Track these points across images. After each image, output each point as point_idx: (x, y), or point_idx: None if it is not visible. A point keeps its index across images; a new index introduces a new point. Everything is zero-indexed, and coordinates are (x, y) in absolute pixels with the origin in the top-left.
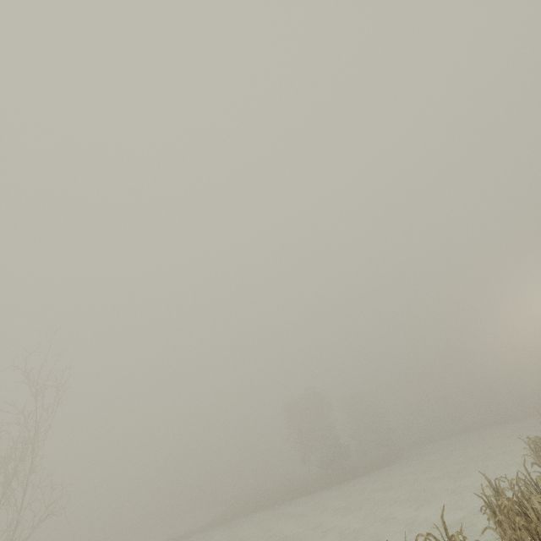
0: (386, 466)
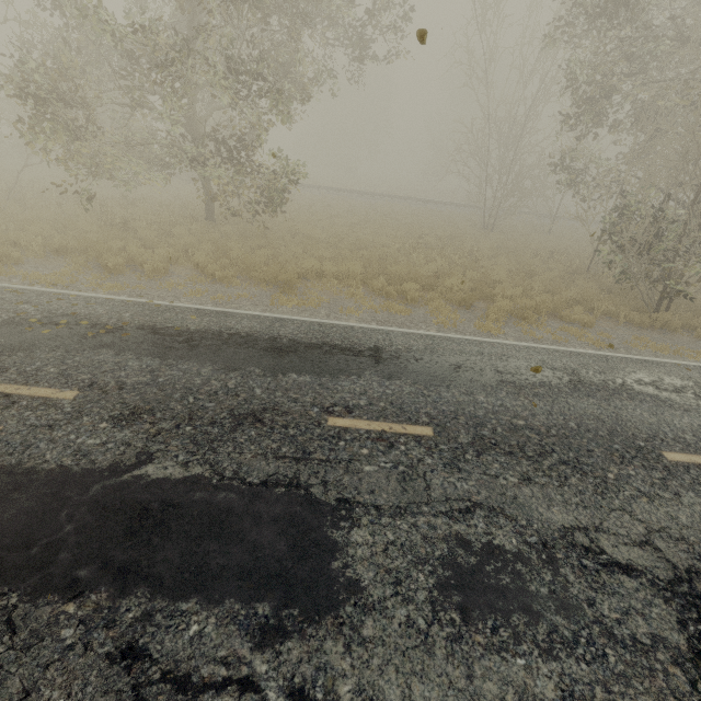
0: None
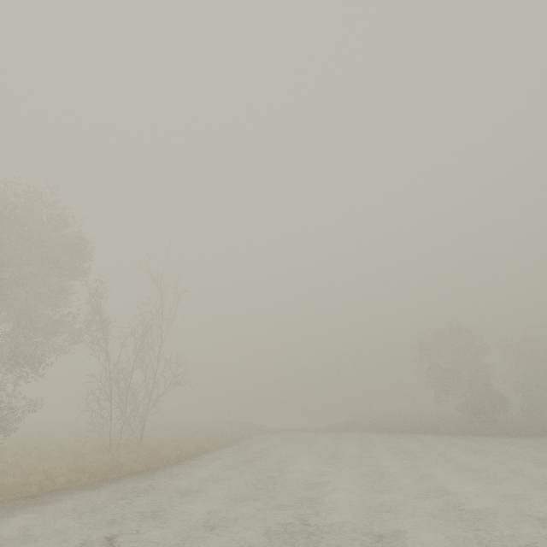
0: None
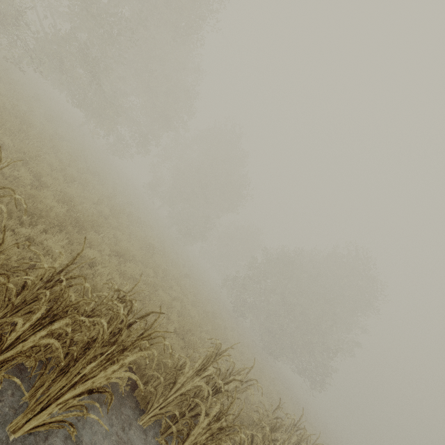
0: None
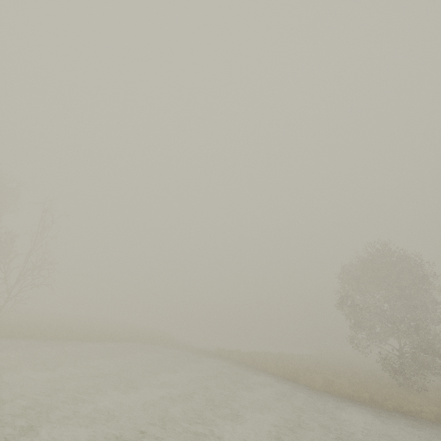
0: None
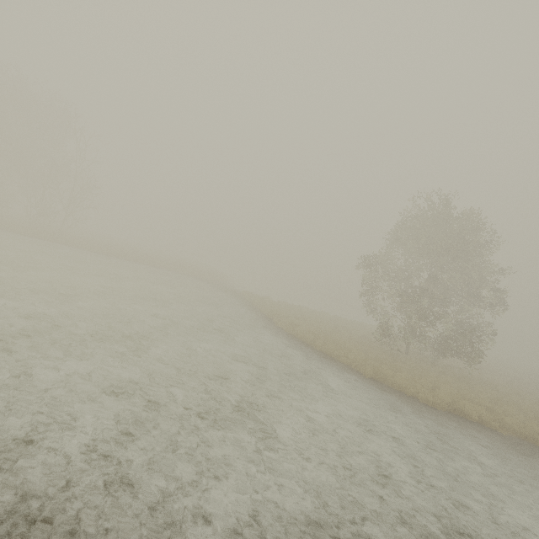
0: (410, 397)
